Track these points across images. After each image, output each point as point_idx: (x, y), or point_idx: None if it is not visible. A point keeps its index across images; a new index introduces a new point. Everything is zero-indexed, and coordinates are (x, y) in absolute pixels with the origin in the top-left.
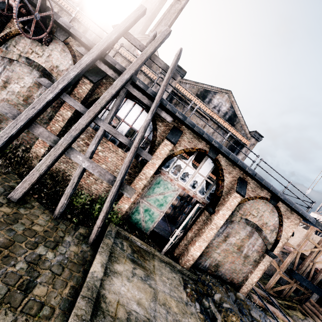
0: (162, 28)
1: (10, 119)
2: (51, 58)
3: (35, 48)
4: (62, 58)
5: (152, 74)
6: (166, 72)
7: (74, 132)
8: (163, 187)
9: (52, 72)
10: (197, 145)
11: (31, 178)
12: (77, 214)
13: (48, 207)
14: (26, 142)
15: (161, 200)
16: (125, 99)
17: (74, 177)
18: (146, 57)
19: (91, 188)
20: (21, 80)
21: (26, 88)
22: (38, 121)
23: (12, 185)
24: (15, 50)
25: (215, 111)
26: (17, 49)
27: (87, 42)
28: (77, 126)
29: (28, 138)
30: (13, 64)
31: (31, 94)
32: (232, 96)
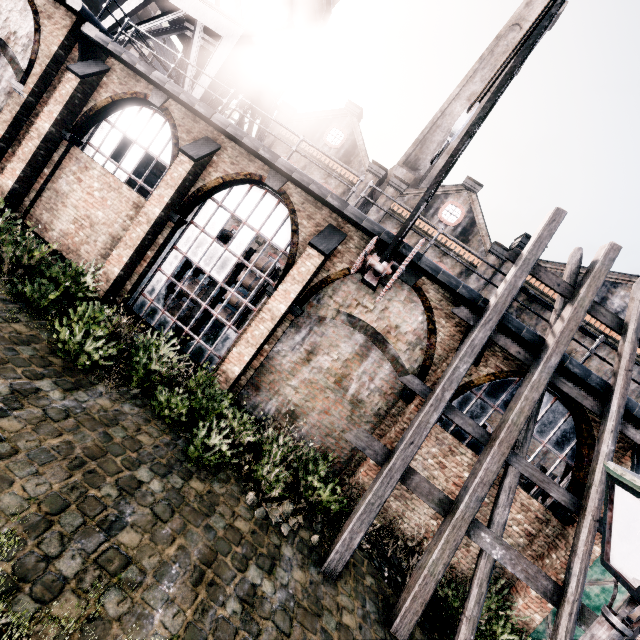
0: (453, 144)
1: (312, 414)
2: (387, 312)
3: (362, 298)
4: (406, 311)
5: (471, 255)
6: (619, 332)
7: (480, 489)
8: (599, 567)
9: (387, 336)
10: None
11: (423, 592)
12: None
13: (431, 636)
14: (333, 453)
15: (594, 598)
16: (515, 378)
17: (480, 580)
18: (584, 314)
19: None
20: (334, 349)
21: (341, 362)
22: (356, 418)
23: (370, 584)
24: (331, 302)
25: None
26: (334, 300)
27: (469, 294)
28: (483, 475)
29: (338, 447)
30: (324, 324)
31: (348, 372)
32: None
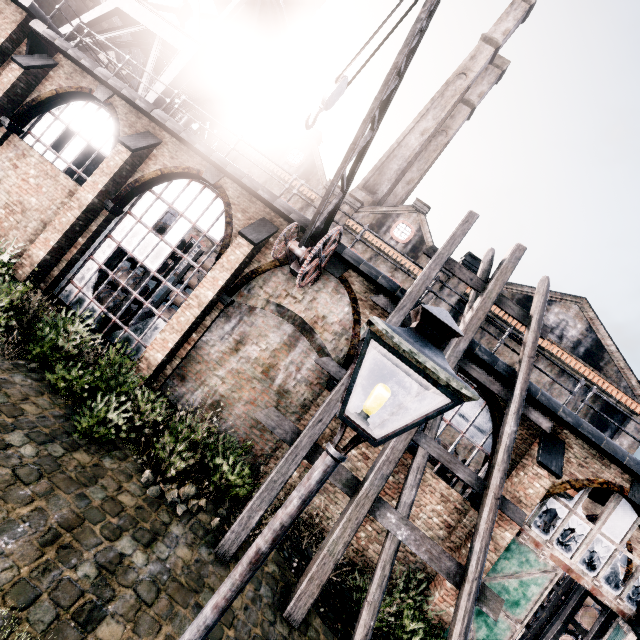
0: (413, 176)
1: (237, 405)
2: (315, 303)
3: (292, 289)
4: (333, 302)
5: (420, 271)
6: (525, 324)
7: (386, 466)
8: (517, 559)
9: (314, 326)
10: (600, 473)
11: (321, 573)
12: (373, 637)
13: (333, 626)
14: (258, 446)
15: (513, 592)
16: None
17: (384, 562)
18: (491, 304)
19: (368, 551)
20: (263, 339)
21: (269, 352)
22: (282, 409)
23: (272, 571)
24: (261, 292)
25: (552, 338)
26: (264, 291)
27: (388, 284)
28: (390, 453)
29: (262, 440)
30: (254, 314)
31: (276, 362)
32: (590, 309)
